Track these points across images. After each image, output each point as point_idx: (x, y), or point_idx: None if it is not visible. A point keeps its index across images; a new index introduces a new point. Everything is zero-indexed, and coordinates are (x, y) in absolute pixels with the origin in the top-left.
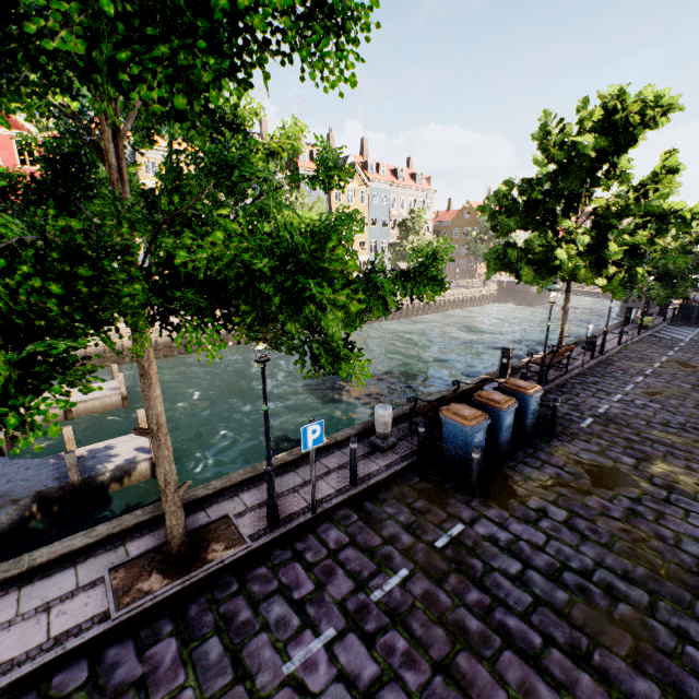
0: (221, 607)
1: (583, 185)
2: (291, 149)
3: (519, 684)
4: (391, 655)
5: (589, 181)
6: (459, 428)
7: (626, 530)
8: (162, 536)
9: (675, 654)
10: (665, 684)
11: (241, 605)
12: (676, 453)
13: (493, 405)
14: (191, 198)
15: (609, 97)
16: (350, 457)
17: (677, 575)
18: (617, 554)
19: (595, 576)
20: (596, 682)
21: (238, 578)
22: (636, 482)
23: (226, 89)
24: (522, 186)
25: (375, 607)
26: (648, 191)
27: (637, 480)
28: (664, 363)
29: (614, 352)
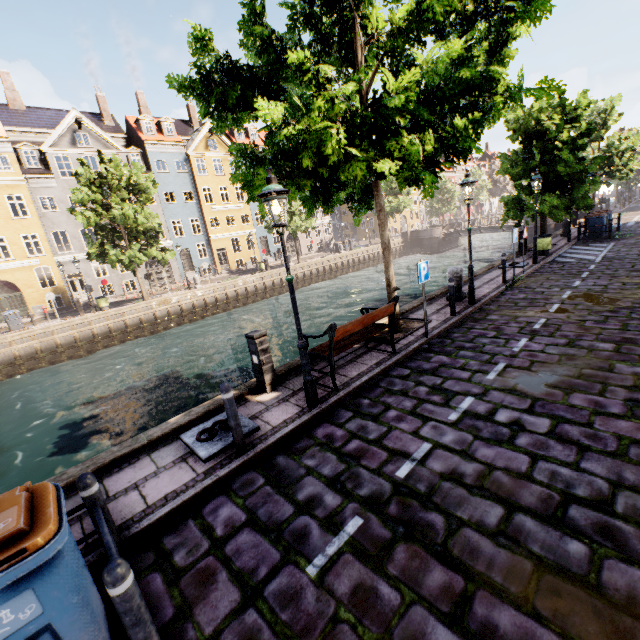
0: None
1: None
2: None
3: None
4: None
5: None
6: None
7: None
8: None
9: None
10: None
11: None
12: None
13: None
14: None
15: None
16: None
17: None
18: None
19: None
20: None
21: None
22: None
23: None
24: None
25: None
26: None
27: None
28: (566, 301)
29: (494, 296)
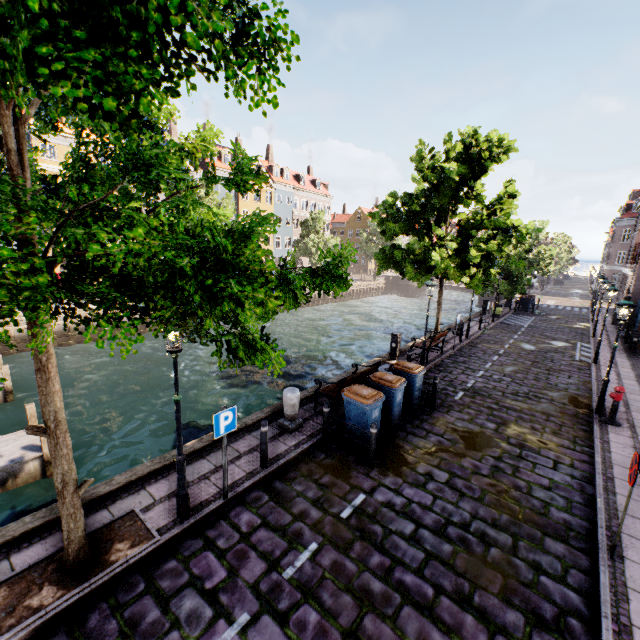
0: (126, 611)
1: (450, 201)
2: (205, 150)
3: (417, 635)
4: (304, 630)
5: (454, 199)
6: (359, 407)
7: (492, 484)
8: (56, 543)
9: (533, 585)
10: (528, 611)
11: (149, 605)
12: (524, 417)
13: (386, 385)
14: (103, 190)
15: (467, 135)
16: (260, 440)
17: (531, 517)
18: (487, 505)
19: (472, 526)
20: (478, 620)
21: (145, 576)
22: (497, 443)
23: (157, 97)
24: (404, 198)
25: (287, 585)
26: (496, 210)
27: (498, 441)
28: (512, 344)
29: (476, 336)
